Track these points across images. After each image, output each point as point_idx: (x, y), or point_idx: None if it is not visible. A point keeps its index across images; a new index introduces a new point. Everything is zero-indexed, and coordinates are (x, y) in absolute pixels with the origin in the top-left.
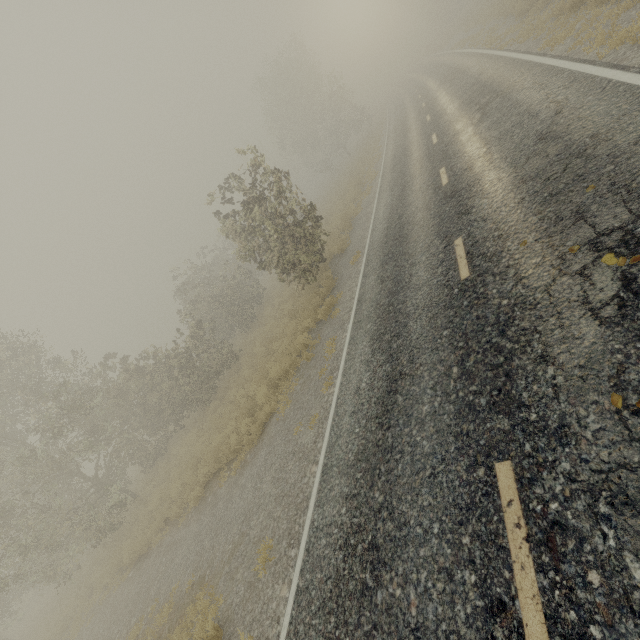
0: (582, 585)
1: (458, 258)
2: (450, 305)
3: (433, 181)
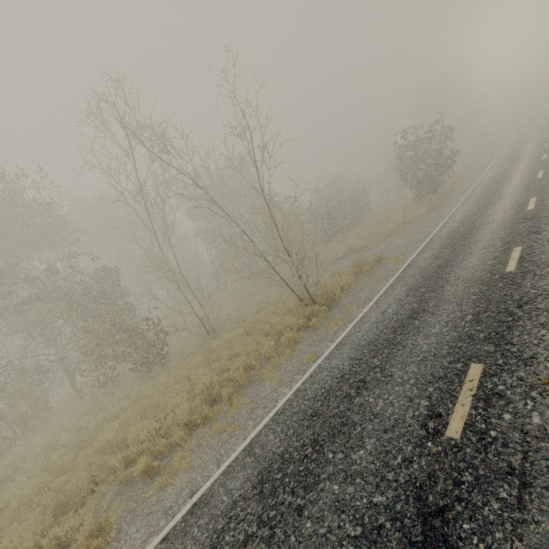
0: (547, 201)
1: (538, 175)
2: (527, 184)
3: (536, 159)
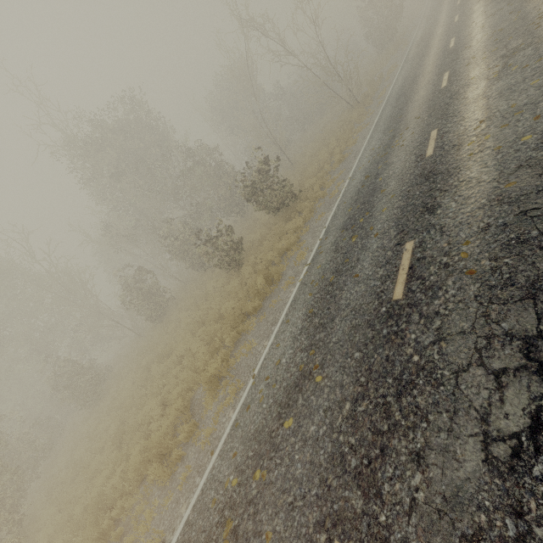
0: None
1: None
2: None
3: None
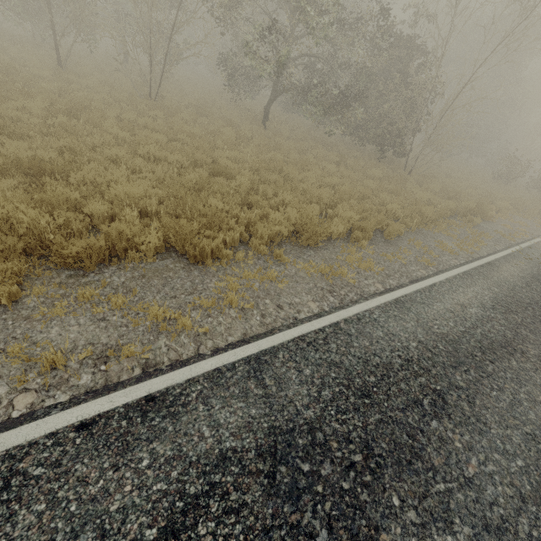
0: None
1: None
2: None
3: None
